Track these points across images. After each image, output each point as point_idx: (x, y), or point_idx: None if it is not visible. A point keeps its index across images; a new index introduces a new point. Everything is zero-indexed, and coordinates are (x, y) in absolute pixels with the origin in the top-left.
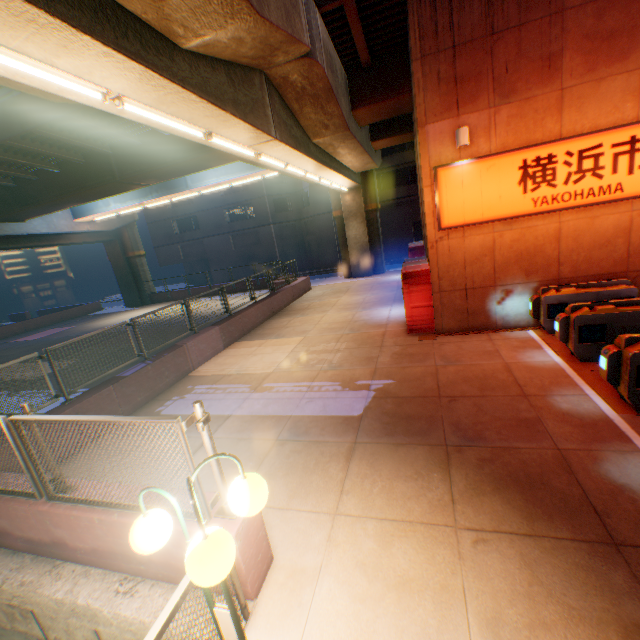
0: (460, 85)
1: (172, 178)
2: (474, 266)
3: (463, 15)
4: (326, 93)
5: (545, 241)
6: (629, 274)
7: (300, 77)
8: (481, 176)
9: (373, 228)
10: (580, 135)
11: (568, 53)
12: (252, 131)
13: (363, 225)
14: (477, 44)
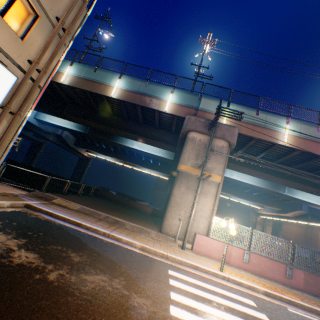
0: None
1: (246, 200)
2: None
3: None
4: None
5: None
6: None
7: None
8: None
9: (262, 229)
10: None
11: None
12: None
13: (261, 227)
14: None
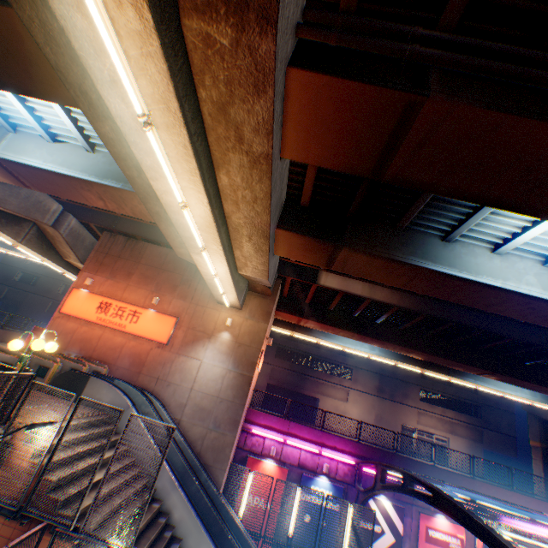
0: (103, 265)
1: None
2: (65, 336)
3: (116, 247)
4: (66, 243)
5: (97, 337)
6: (117, 366)
7: (53, 232)
8: (88, 298)
9: None
10: (124, 301)
11: (136, 275)
12: (3, 233)
13: None
14: (115, 257)
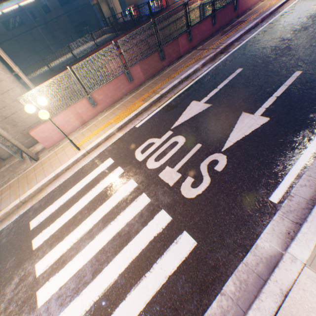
0: None
1: None
2: None
3: None
4: None
5: None
6: None
7: None
8: None
9: (109, 7)
10: None
11: None
12: None
13: (107, 6)
14: None
